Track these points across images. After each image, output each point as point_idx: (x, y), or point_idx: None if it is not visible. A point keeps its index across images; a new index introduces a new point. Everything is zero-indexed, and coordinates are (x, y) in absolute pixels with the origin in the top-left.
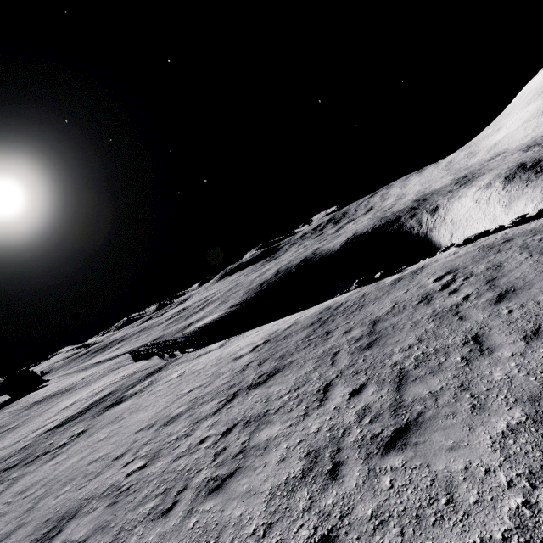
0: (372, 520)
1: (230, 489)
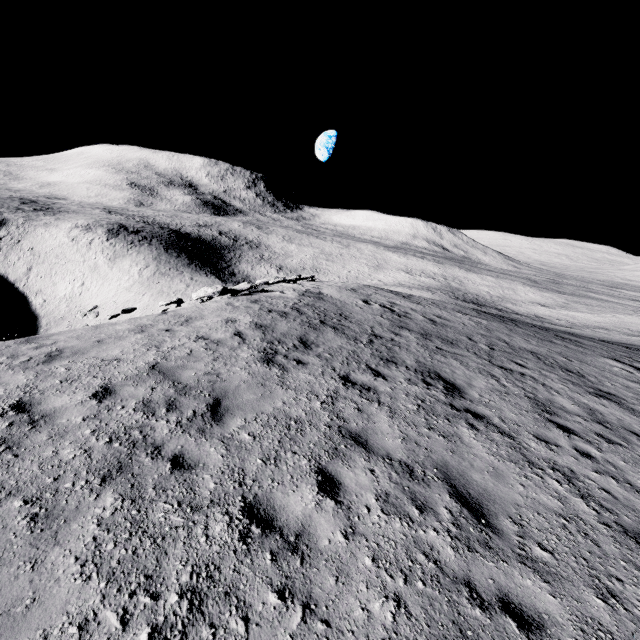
0: (635, 394)
1: None
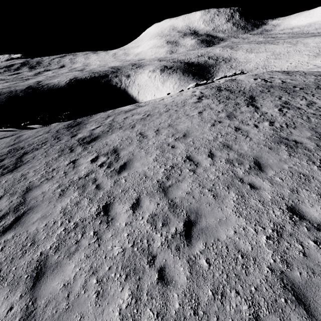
0: None
1: None
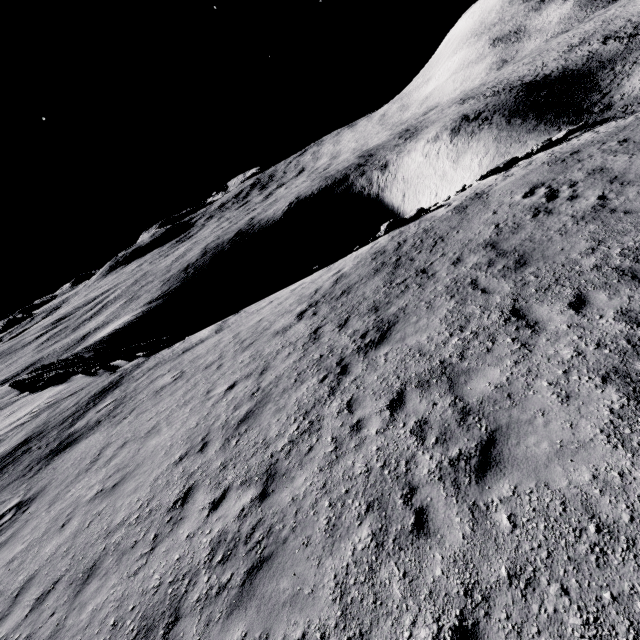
0: None
1: (517, 457)
